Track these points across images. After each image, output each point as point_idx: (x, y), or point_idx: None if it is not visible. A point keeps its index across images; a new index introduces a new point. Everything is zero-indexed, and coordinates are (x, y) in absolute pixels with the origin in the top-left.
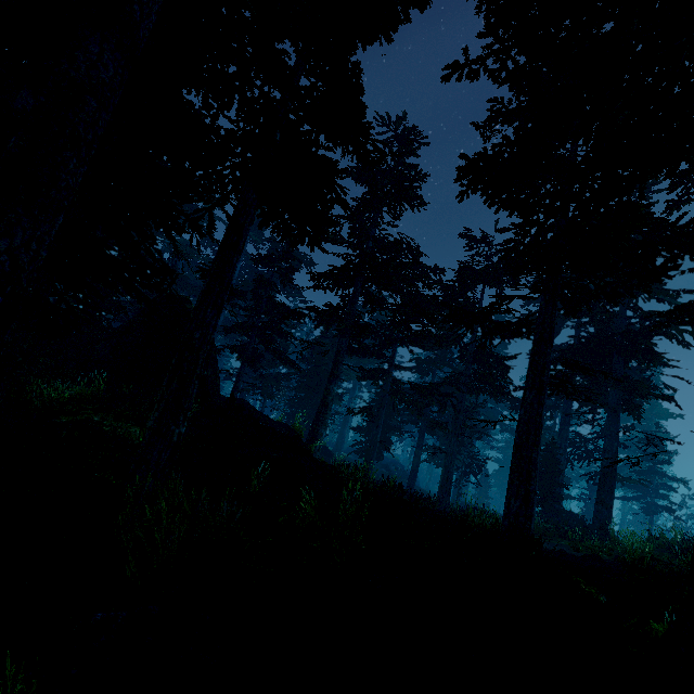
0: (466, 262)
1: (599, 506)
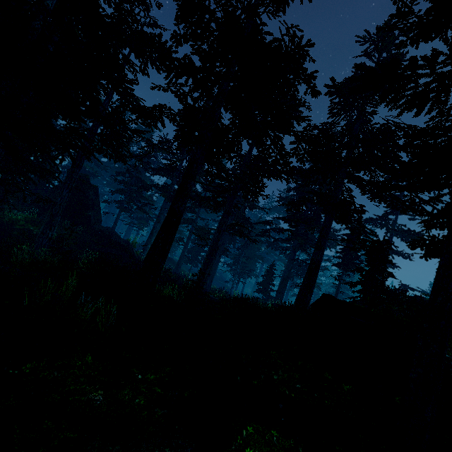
0: (233, 168)
1: (277, 293)
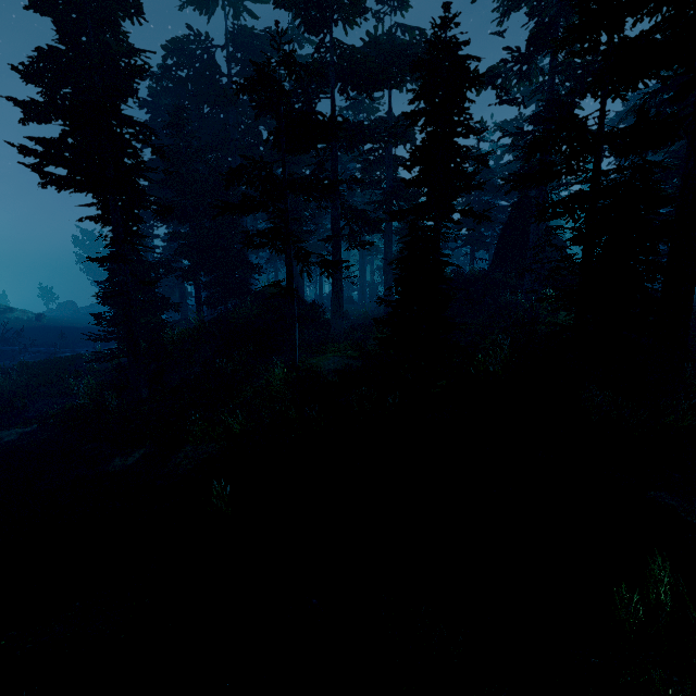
0: None
1: None
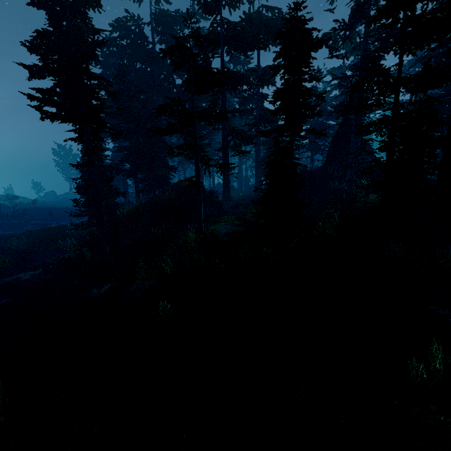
0: None
1: None
